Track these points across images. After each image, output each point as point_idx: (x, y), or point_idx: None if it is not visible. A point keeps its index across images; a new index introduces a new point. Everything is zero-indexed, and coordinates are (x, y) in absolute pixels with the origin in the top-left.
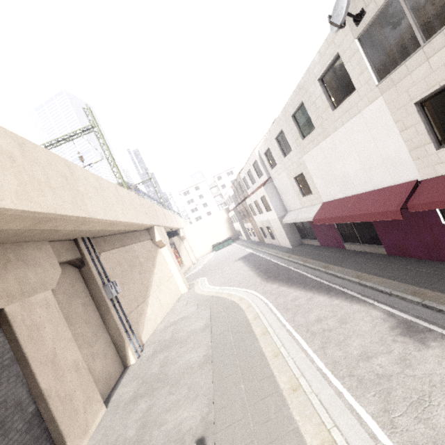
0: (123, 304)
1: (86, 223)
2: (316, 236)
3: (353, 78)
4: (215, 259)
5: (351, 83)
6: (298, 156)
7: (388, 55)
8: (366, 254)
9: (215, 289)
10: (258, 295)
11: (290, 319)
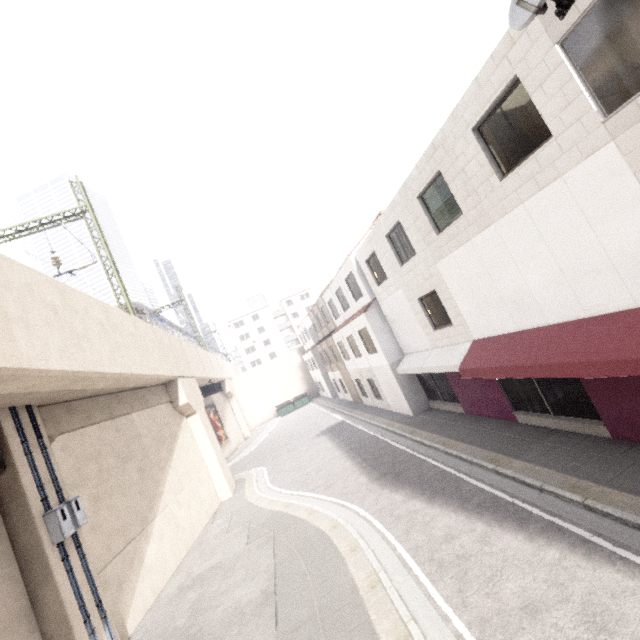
0: (92, 547)
1: (8, 380)
2: (456, 396)
3: (548, 117)
4: (281, 430)
5: (540, 128)
6: (428, 262)
7: (629, 62)
8: (564, 434)
9: (283, 495)
10: (368, 517)
11: (456, 597)
